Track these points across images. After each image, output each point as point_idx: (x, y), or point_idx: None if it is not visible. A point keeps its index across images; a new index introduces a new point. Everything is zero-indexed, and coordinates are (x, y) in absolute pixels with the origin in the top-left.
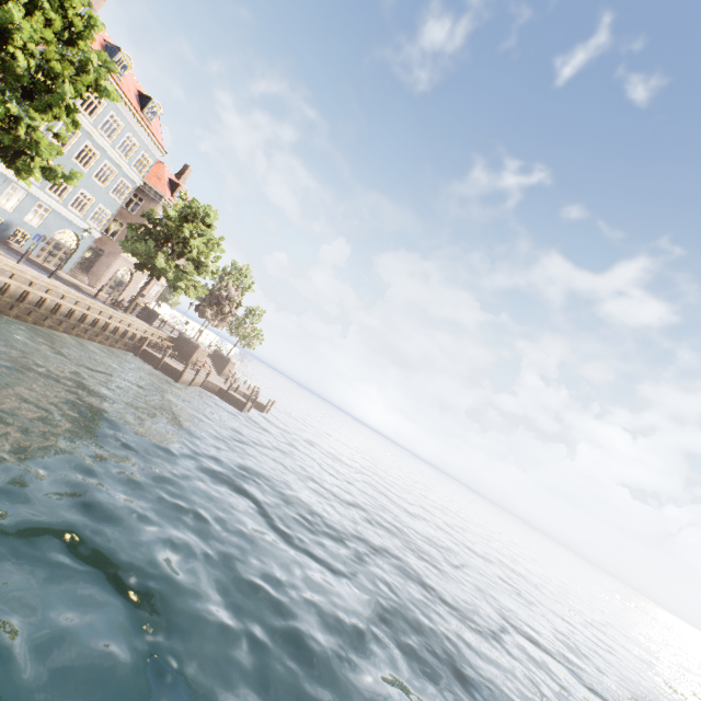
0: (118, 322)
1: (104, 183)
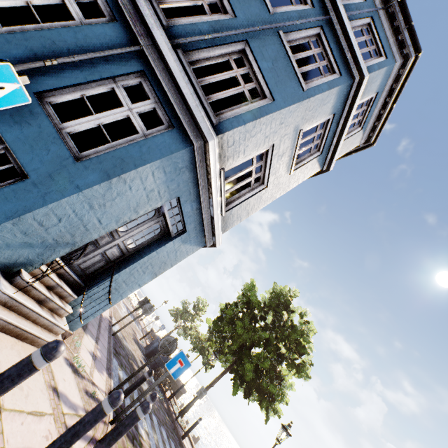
0: None
1: None
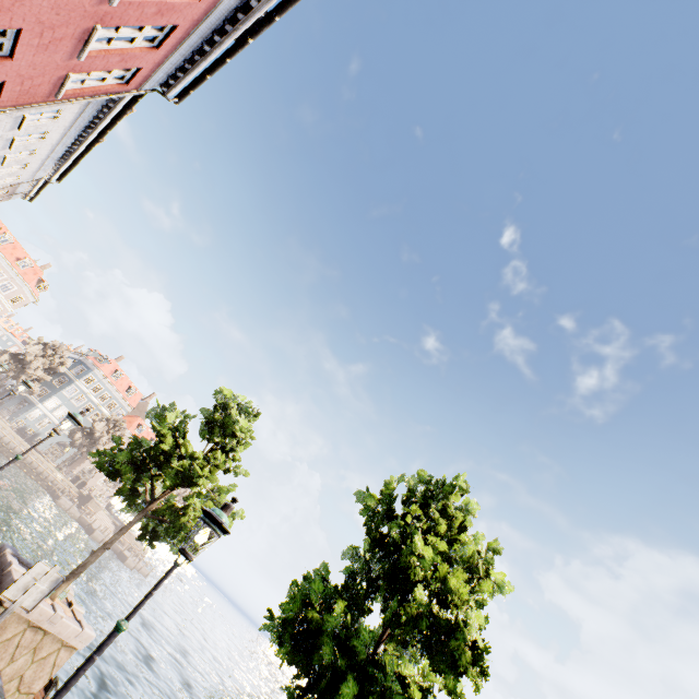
0: (47, 468)
1: None
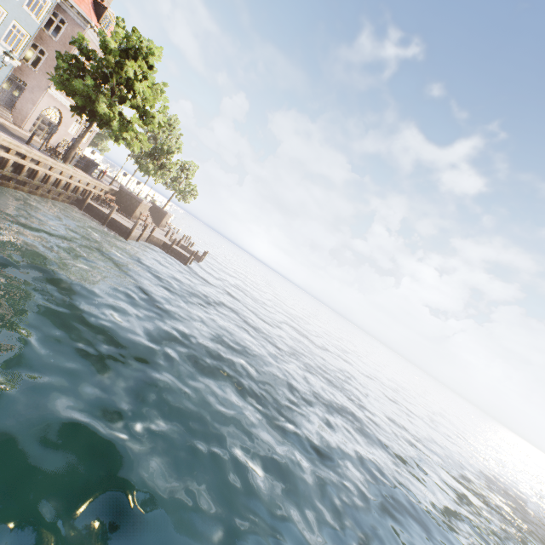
0: (59, 174)
1: None
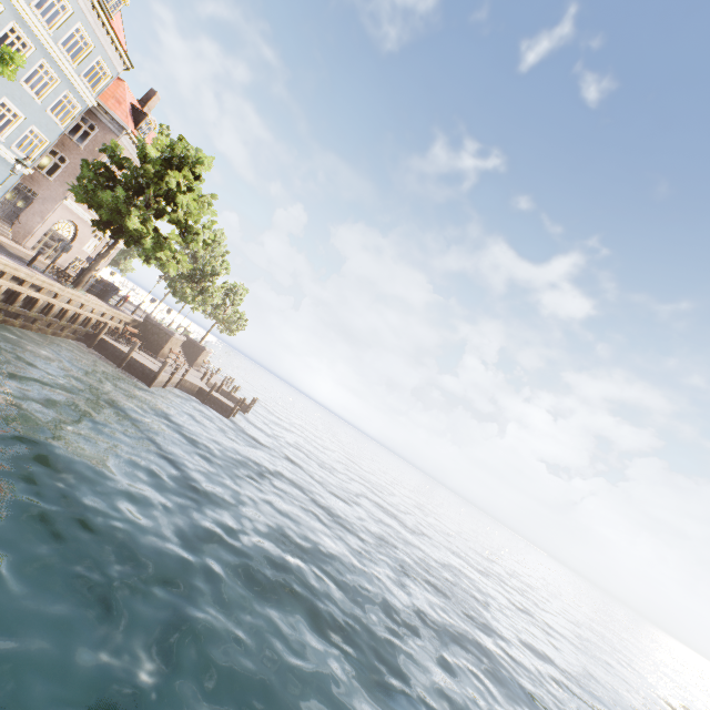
0: (66, 302)
1: (39, 94)
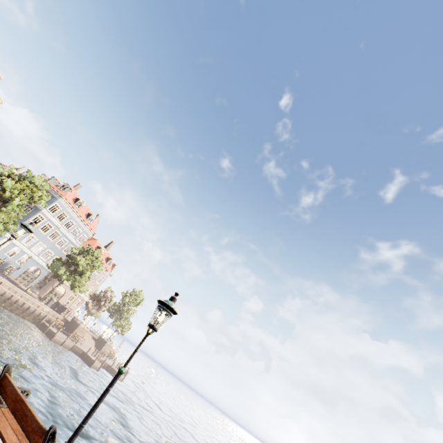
0: (32, 304)
1: (61, 246)
